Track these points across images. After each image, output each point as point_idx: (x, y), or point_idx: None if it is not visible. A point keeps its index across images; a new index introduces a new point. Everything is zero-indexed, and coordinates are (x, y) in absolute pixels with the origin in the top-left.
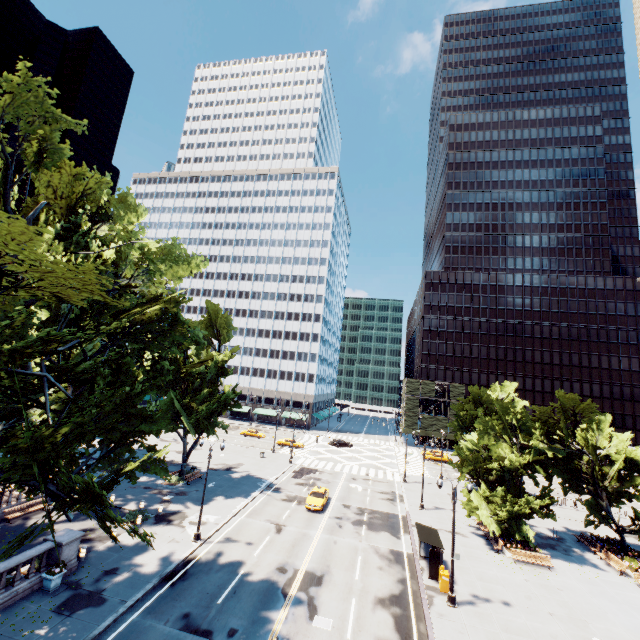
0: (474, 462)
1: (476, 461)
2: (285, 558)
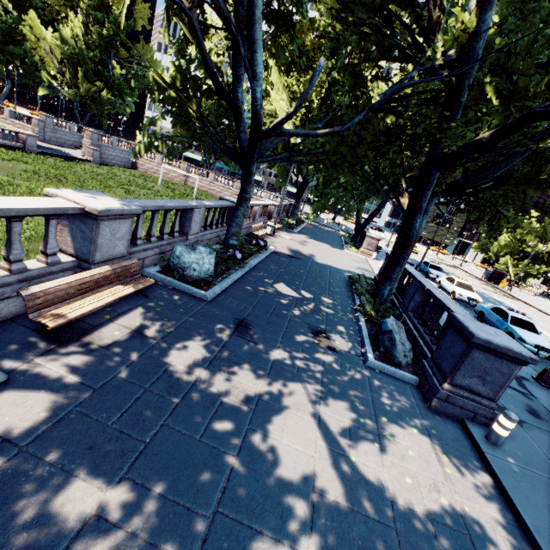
0: (512, 247)
1: (514, 247)
2: None
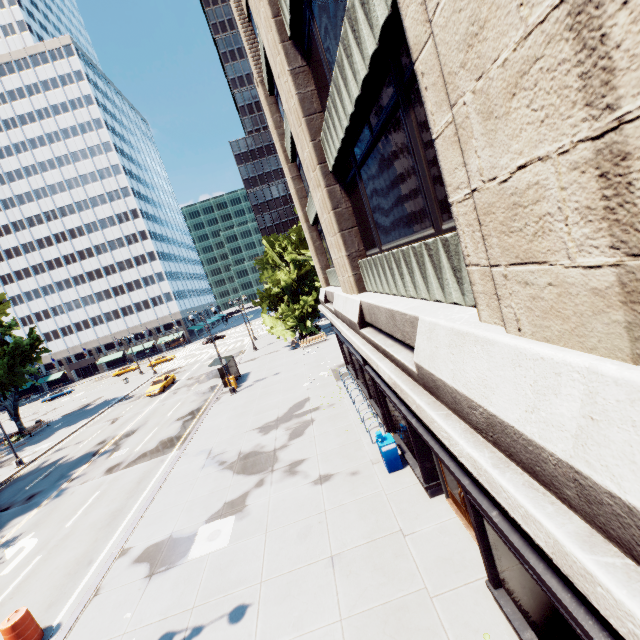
0: (268, 295)
1: (269, 294)
2: (109, 435)
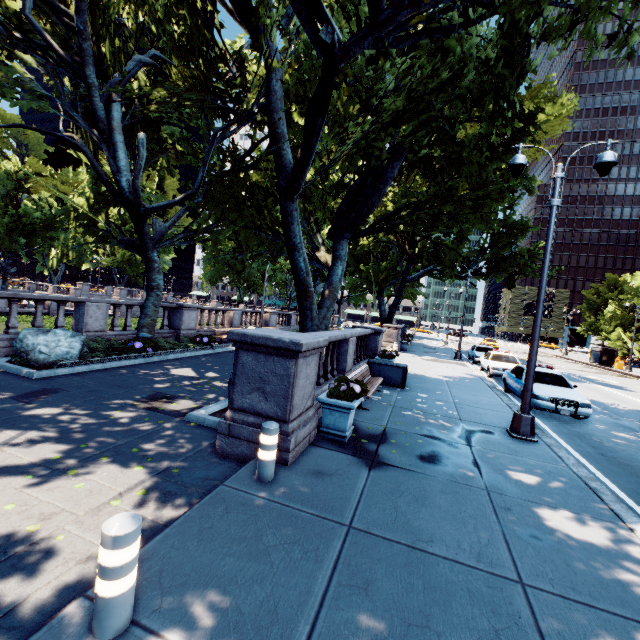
0: (621, 317)
1: (623, 317)
2: None
